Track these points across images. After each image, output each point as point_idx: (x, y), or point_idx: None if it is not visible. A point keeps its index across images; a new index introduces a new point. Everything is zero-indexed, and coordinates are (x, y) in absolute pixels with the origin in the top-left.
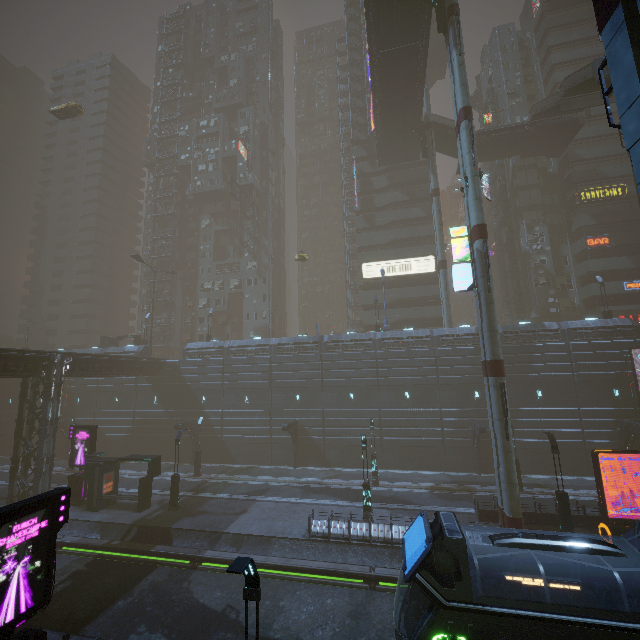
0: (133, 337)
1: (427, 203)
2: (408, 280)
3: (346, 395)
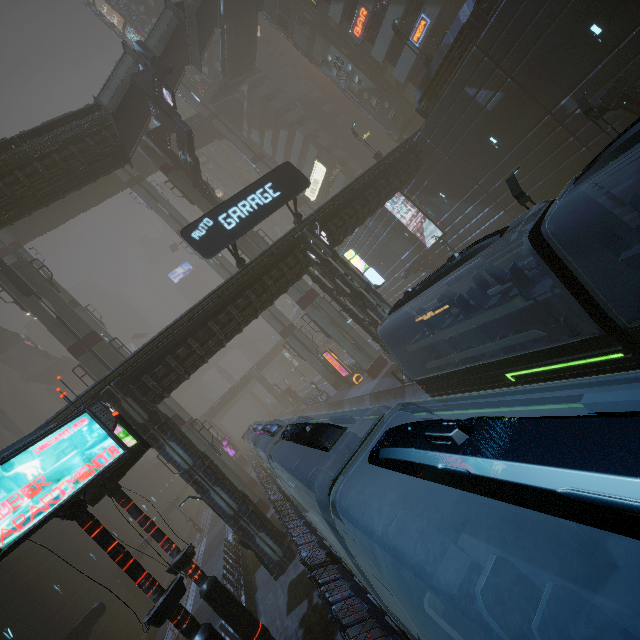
0: None
1: (282, 114)
2: (329, 182)
3: None
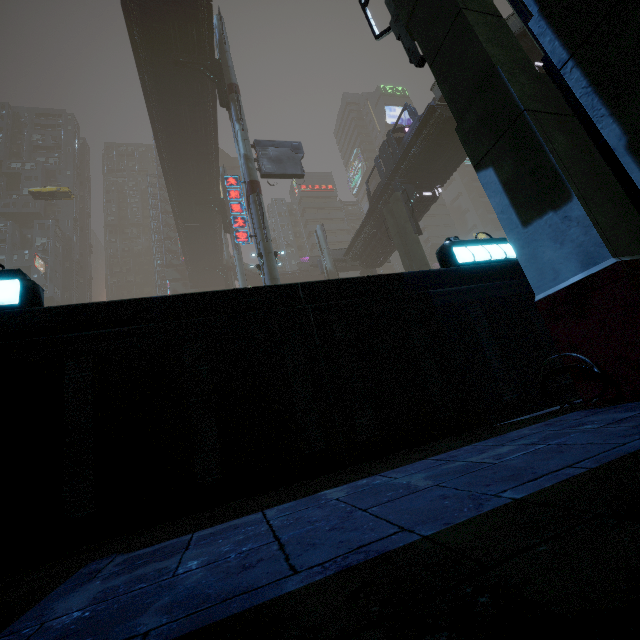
0: None
1: None
2: None
3: None
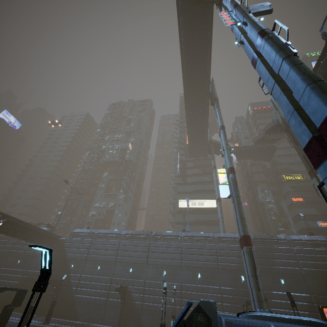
0: (46, 224)
1: (211, 175)
2: (202, 211)
3: (161, 271)
